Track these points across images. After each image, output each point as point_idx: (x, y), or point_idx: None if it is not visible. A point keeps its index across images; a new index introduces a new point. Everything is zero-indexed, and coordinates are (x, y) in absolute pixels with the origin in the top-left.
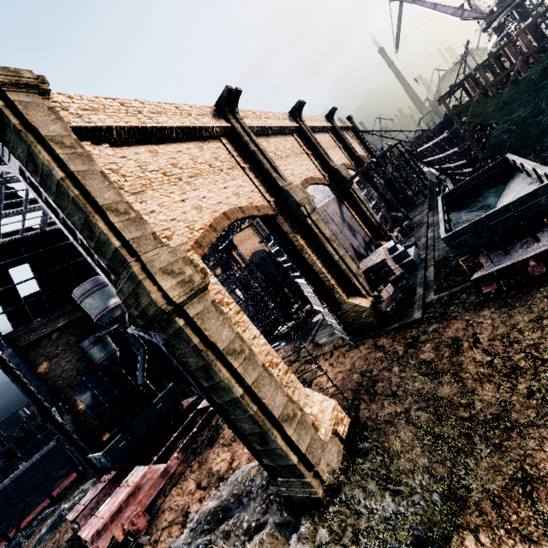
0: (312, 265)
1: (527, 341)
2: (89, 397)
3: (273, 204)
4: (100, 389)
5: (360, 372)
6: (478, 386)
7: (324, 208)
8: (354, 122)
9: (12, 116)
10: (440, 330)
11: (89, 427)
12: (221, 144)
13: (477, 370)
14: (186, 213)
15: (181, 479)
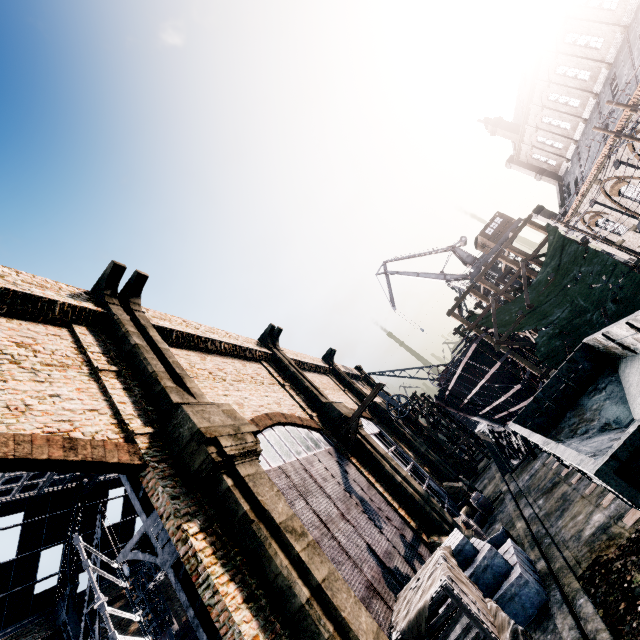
0: (224, 633)
1: None
2: None
3: (144, 440)
4: None
5: None
6: None
7: (302, 464)
8: (364, 372)
9: None
10: None
11: None
12: (70, 333)
13: None
14: None
15: None
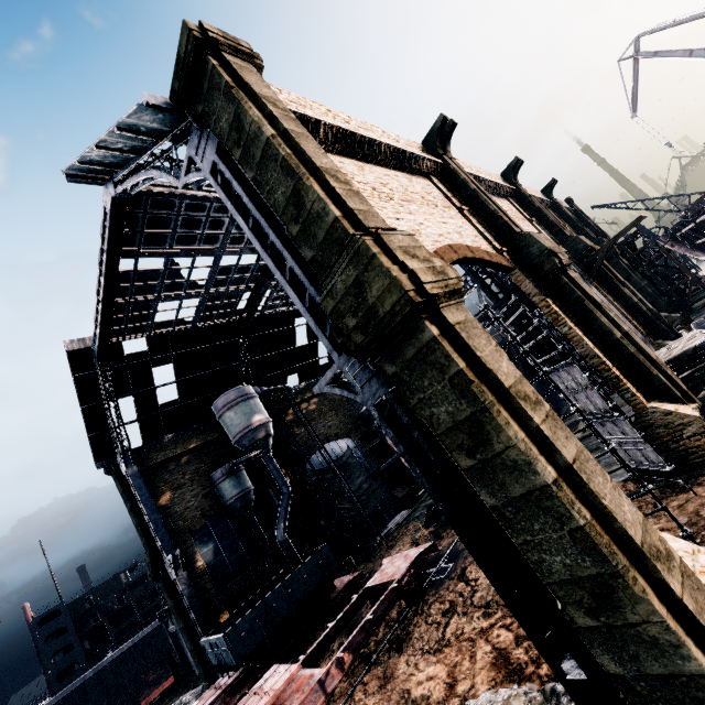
0: (576, 345)
1: None
2: (211, 552)
3: (506, 255)
4: (225, 542)
5: None
6: None
7: None
8: (575, 205)
9: (225, 74)
10: None
11: (205, 597)
12: (430, 183)
13: None
14: None
15: (347, 704)
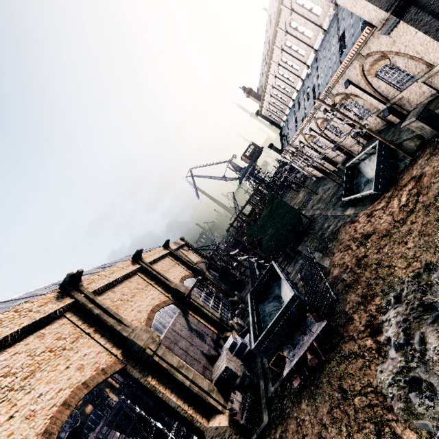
0: (168, 402)
1: None
2: None
3: (121, 355)
4: None
5: None
6: None
7: (172, 328)
8: (185, 240)
9: None
10: (283, 436)
11: None
12: (65, 319)
13: None
14: (13, 433)
15: None
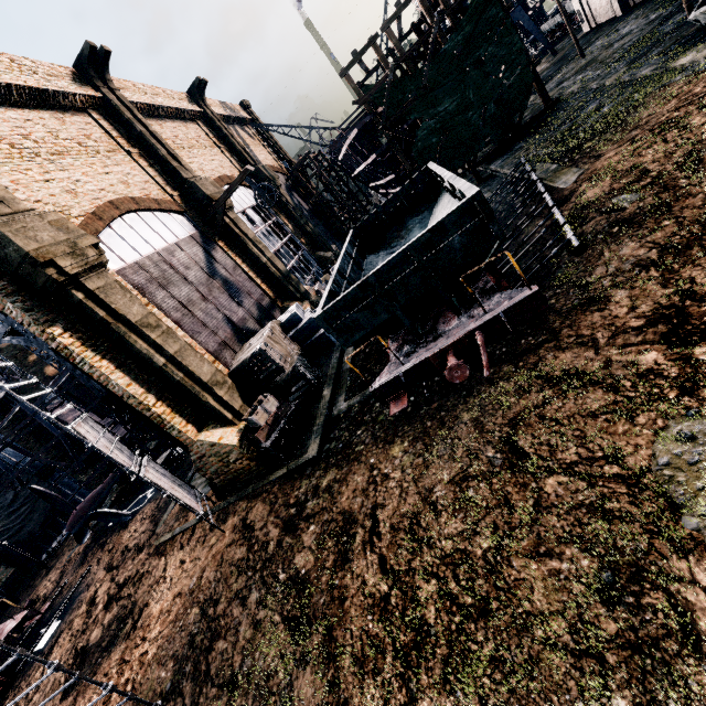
0: (106, 385)
1: (444, 541)
2: None
3: None
4: None
5: (203, 604)
6: (356, 687)
7: (161, 256)
8: (252, 113)
9: None
10: (335, 489)
11: None
12: None
13: (363, 624)
14: None
15: None
